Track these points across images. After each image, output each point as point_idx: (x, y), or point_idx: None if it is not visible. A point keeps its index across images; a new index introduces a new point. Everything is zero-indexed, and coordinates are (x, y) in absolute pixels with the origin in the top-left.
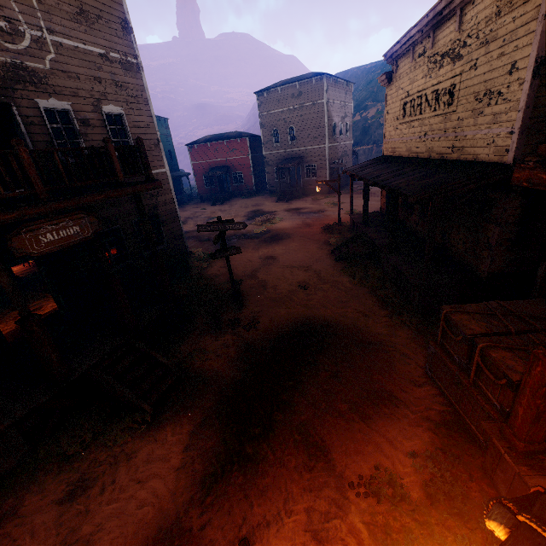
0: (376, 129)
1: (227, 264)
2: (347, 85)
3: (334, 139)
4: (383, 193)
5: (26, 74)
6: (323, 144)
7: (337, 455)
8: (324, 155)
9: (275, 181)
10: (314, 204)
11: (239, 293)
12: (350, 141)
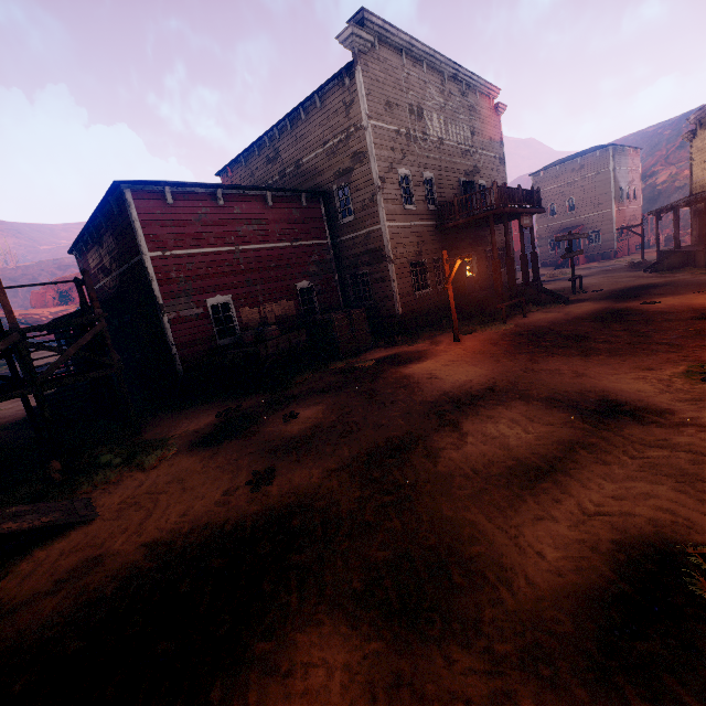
0: (670, 193)
1: (571, 263)
2: (633, 151)
3: (621, 203)
4: (693, 227)
5: (477, 170)
6: (609, 209)
7: (683, 293)
8: (610, 219)
9: (548, 253)
10: (602, 264)
11: (581, 279)
12: (638, 205)
